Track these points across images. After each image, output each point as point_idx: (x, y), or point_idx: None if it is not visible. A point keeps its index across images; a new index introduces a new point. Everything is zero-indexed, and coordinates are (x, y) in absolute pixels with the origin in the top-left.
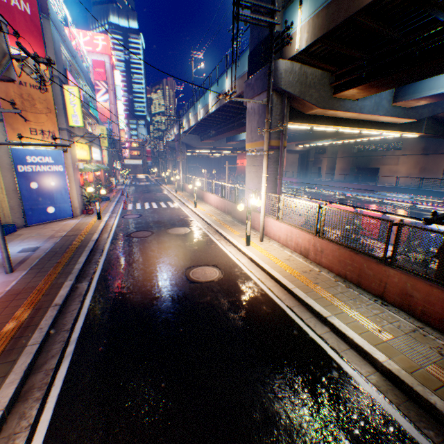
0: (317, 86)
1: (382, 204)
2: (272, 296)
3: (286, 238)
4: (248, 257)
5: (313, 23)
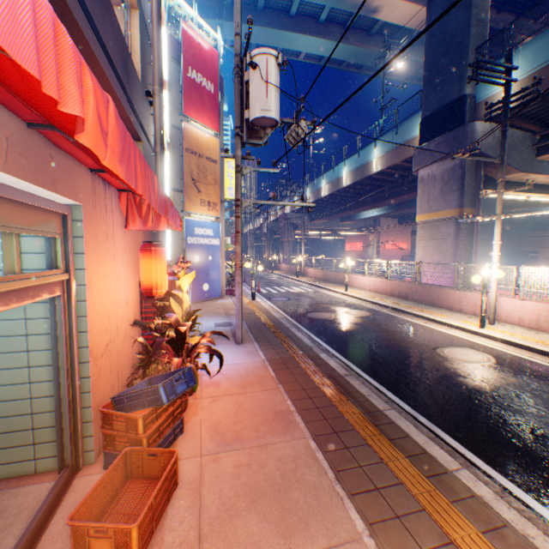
0: (517, 148)
1: None
2: None
3: (537, 319)
4: (499, 340)
5: (530, 81)
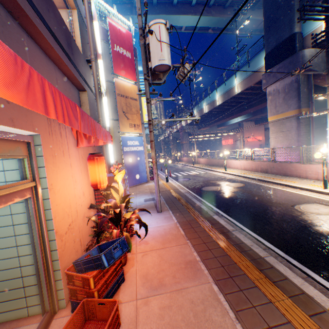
0: None
1: None
2: None
3: None
4: None
5: None
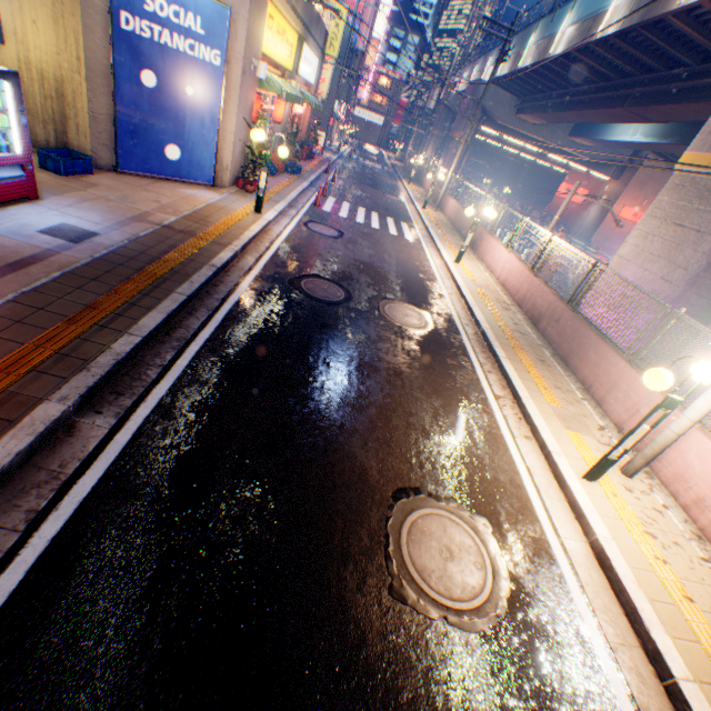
0: None
1: None
2: None
3: None
4: (590, 539)
5: None
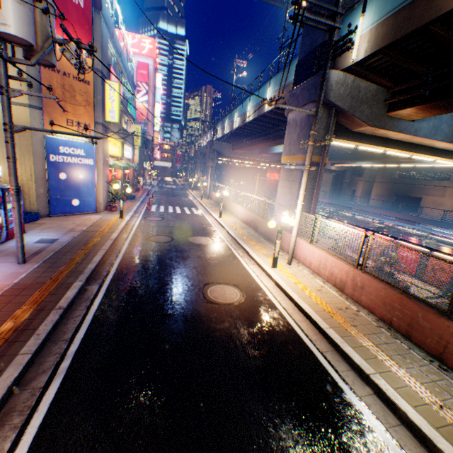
0: (369, 101)
1: (424, 238)
2: (300, 334)
3: (319, 265)
4: (274, 281)
5: (376, 32)
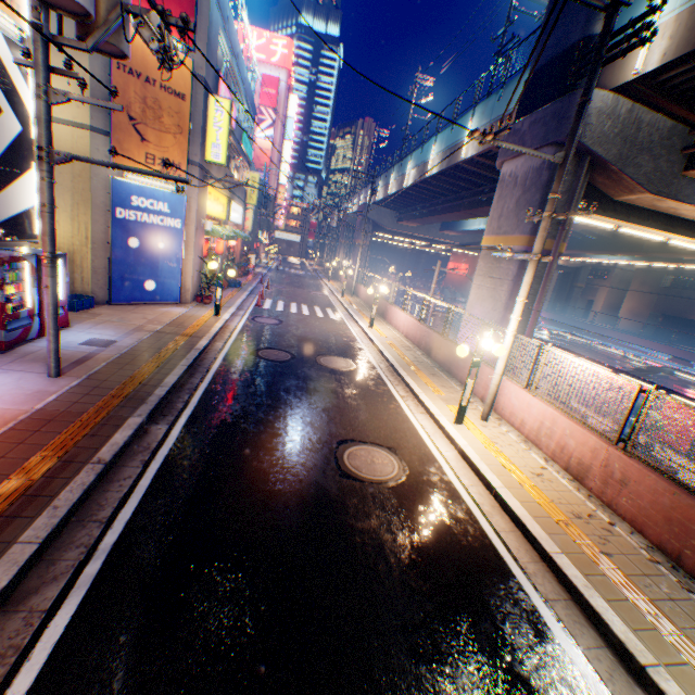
0: (655, 149)
1: None
2: (505, 556)
3: (539, 430)
4: (457, 448)
5: (691, 18)
